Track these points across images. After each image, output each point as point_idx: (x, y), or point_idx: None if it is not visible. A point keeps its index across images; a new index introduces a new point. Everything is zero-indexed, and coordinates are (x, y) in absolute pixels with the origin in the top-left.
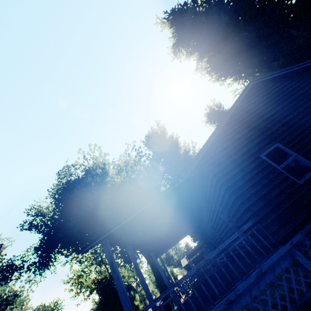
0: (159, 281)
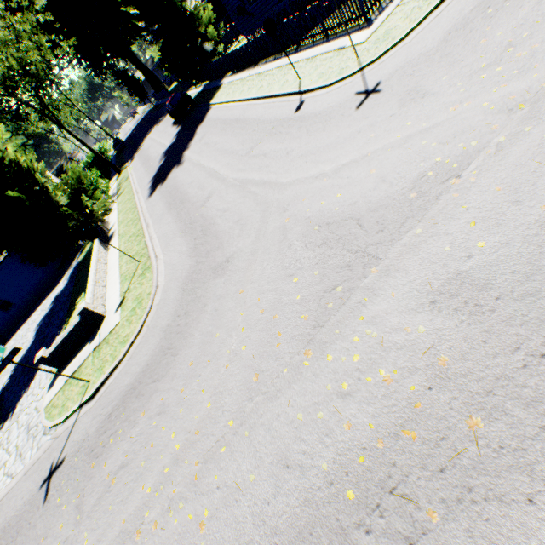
0: (149, 78)
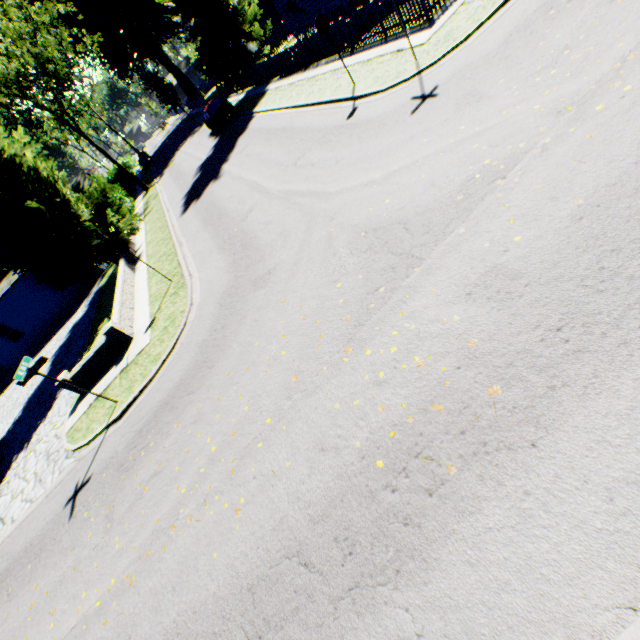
0: (183, 83)
